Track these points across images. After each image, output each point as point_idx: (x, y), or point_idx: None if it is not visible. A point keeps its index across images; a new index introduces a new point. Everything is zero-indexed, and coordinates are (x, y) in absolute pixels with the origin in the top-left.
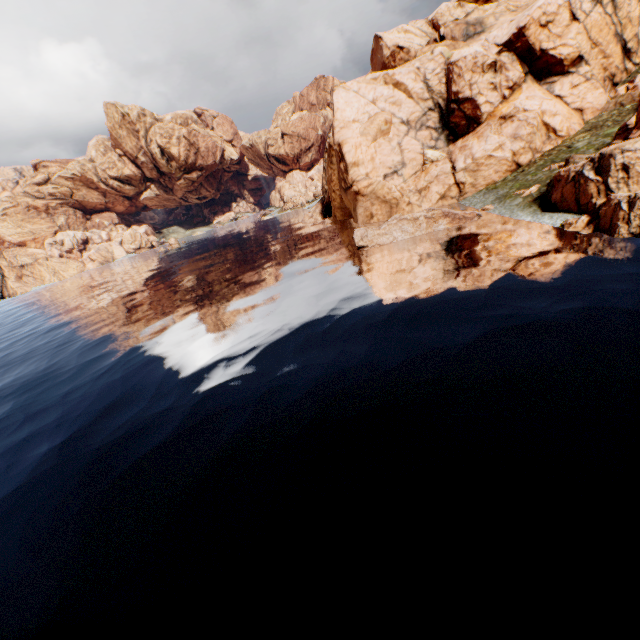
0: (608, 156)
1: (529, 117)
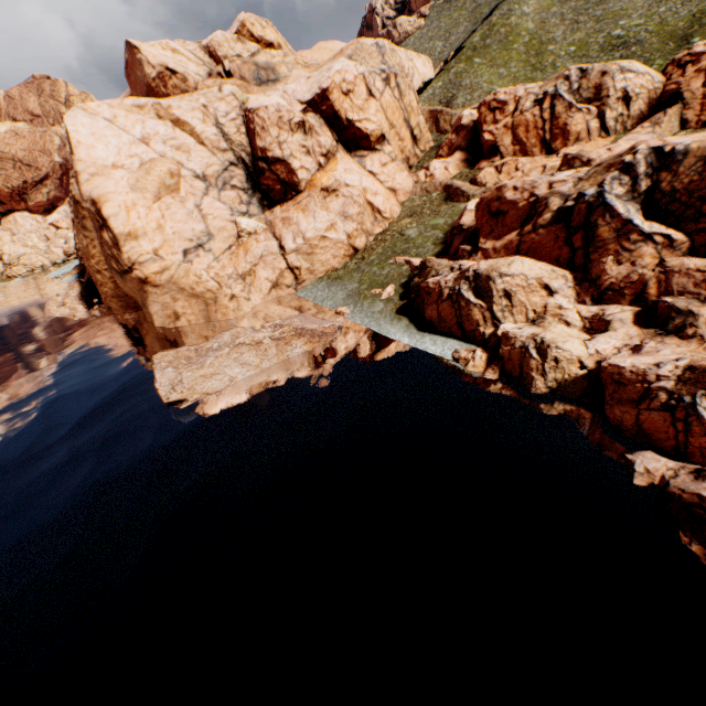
0: (486, 277)
1: (354, 194)
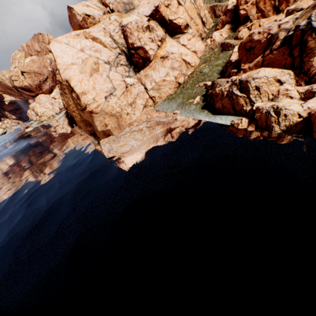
0: (245, 81)
1: (176, 57)
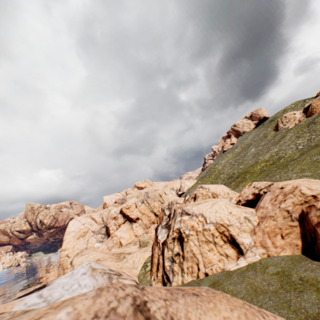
0: None
1: (115, 239)
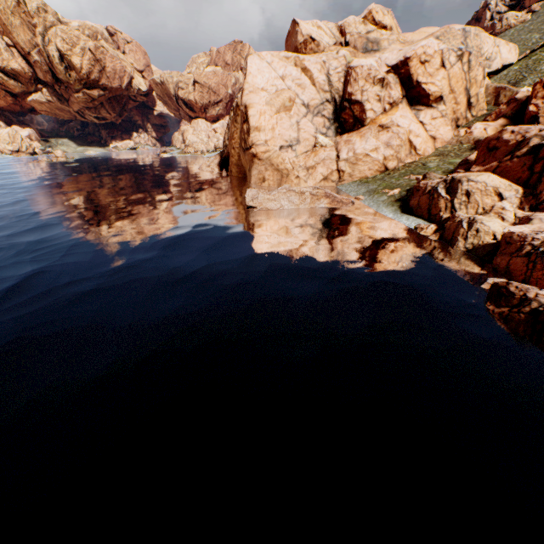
0: (458, 181)
1: (400, 132)
